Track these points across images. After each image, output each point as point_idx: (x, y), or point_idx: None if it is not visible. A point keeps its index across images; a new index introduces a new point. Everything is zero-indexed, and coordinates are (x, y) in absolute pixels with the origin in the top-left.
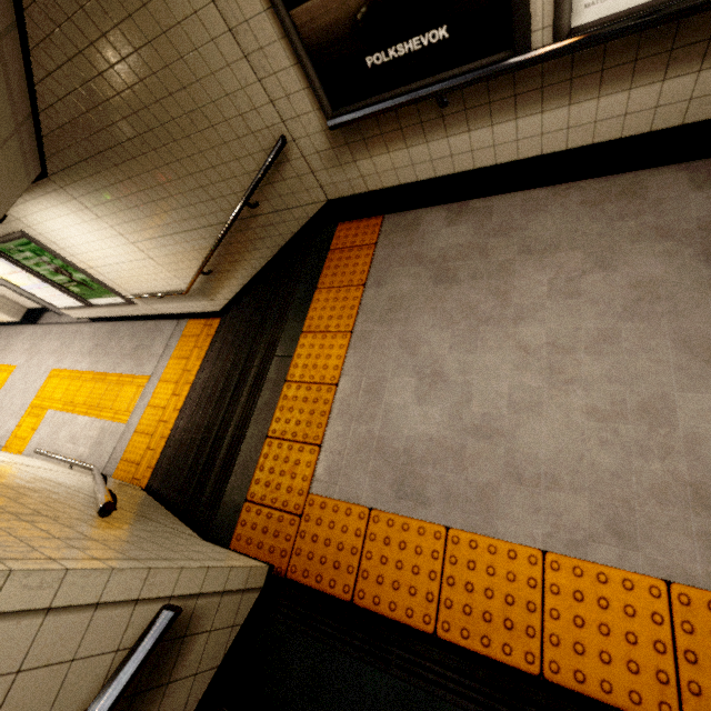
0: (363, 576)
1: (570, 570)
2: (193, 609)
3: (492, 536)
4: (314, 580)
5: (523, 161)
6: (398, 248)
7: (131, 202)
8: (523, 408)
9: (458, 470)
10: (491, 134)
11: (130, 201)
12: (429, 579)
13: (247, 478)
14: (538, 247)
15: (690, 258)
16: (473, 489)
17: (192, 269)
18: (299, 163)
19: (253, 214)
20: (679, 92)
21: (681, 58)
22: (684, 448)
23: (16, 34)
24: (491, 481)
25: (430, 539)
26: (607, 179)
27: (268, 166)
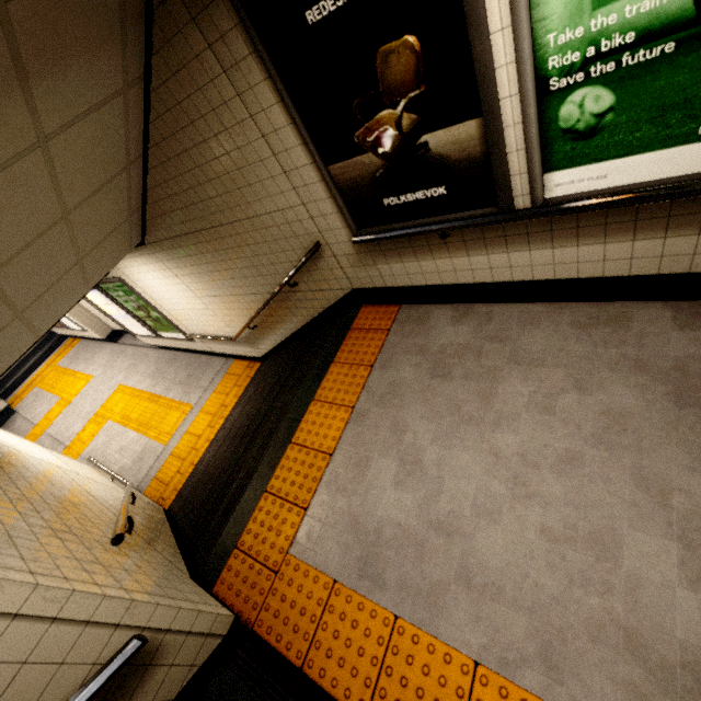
0: (316, 645)
1: (497, 688)
2: (161, 642)
3: (434, 634)
4: (275, 639)
5: (518, 283)
6: (406, 337)
7: (201, 269)
8: (484, 513)
9: (416, 561)
10: (487, 260)
11: (201, 268)
12: (371, 664)
13: (241, 526)
14: (525, 358)
15: (661, 396)
16: (426, 583)
17: (242, 322)
18: (331, 260)
19: (293, 290)
20: (650, 250)
21: (646, 227)
22: (625, 588)
23: (141, 161)
24: (443, 579)
25: (379, 624)
26: (598, 305)
27: (305, 261)
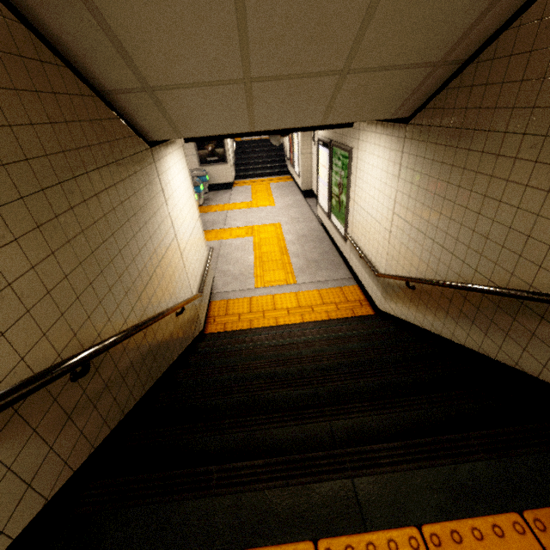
0: None
1: None
2: None
3: None
4: None
5: None
6: None
7: (435, 187)
8: None
9: None
10: None
11: (436, 186)
12: None
13: (140, 548)
14: None
15: None
16: None
17: (404, 270)
18: None
19: (547, 316)
20: None
21: None
22: None
23: None
24: None
25: None
26: None
27: None
